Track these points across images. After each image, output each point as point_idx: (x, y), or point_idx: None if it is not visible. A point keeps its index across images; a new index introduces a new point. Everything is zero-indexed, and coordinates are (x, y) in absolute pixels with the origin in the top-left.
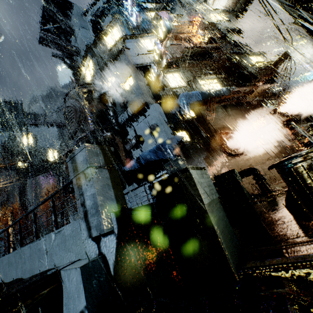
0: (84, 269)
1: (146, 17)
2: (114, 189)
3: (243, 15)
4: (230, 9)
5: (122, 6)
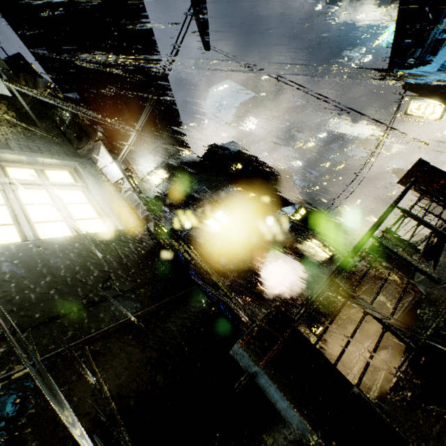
0: None
1: None
2: None
3: (188, 147)
4: (165, 159)
5: None
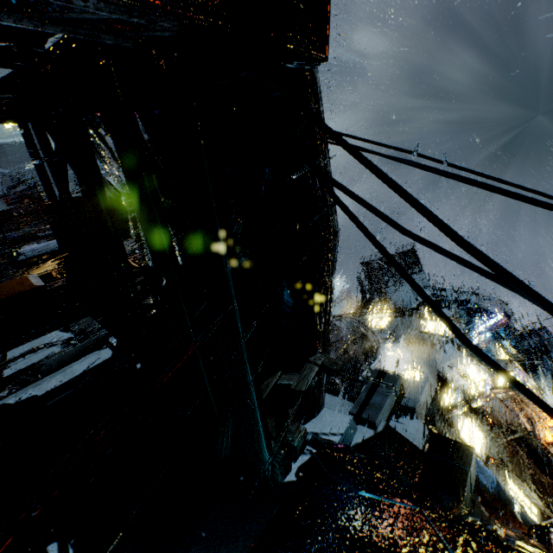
0: (353, 420)
1: (493, 351)
2: (389, 414)
3: None
4: None
5: (475, 319)
